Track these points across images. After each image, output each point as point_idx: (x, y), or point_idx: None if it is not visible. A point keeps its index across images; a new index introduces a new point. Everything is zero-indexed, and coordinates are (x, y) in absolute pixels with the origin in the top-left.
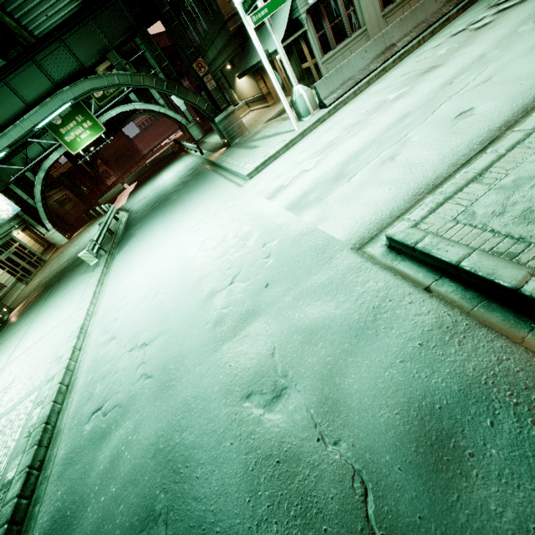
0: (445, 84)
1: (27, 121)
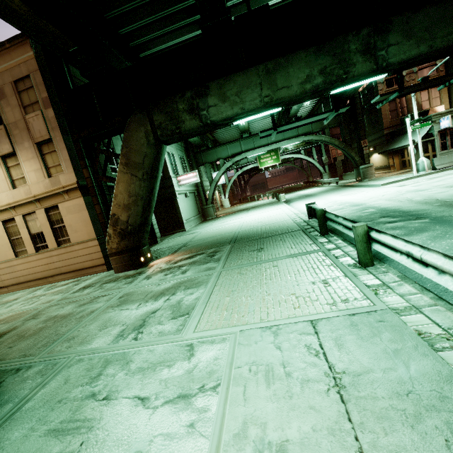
0: None
1: (281, 144)
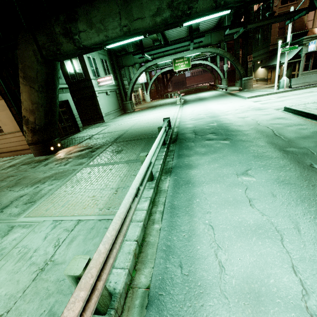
0: None
1: (184, 53)
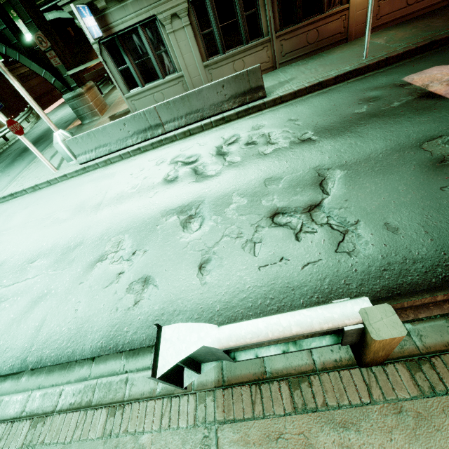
0: (36, 257)
1: None
